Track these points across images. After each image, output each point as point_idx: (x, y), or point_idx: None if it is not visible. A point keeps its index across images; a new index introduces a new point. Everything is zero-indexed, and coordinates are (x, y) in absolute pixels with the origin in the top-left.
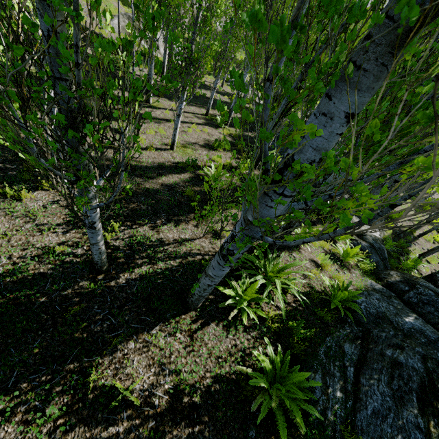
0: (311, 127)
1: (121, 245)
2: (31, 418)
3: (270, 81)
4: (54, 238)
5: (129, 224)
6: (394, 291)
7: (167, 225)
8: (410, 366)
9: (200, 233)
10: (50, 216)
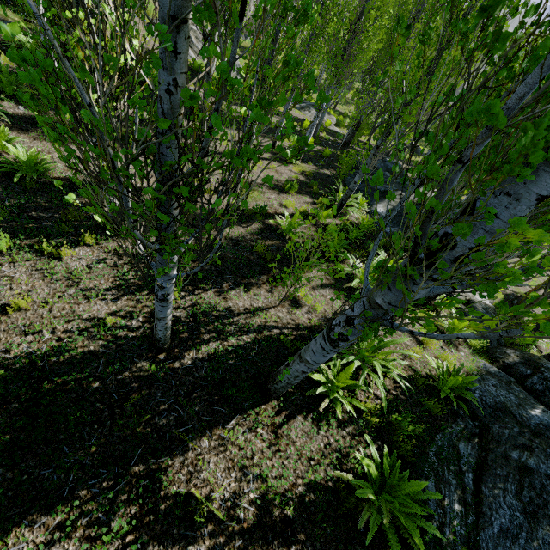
0: (539, 235)
1: (183, 315)
2: (95, 533)
3: (463, 164)
4: (103, 307)
5: (191, 289)
6: (512, 375)
7: (236, 290)
8: (543, 473)
9: (276, 300)
10: (96, 279)
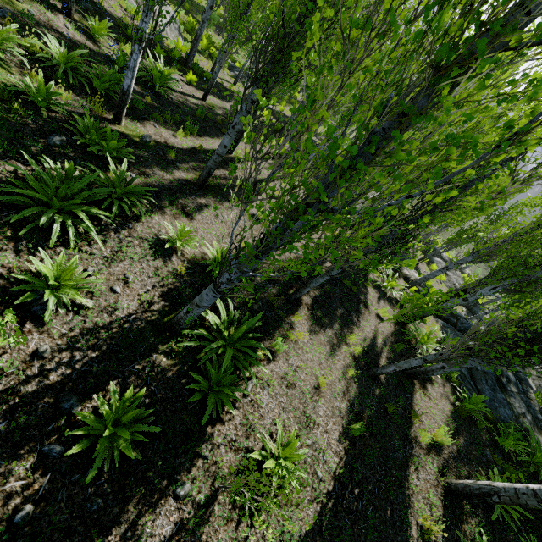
0: None
1: (361, 351)
2: (422, 465)
3: None
4: (339, 364)
5: (350, 331)
6: (450, 324)
7: (361, 321)
8: (489, 372)
9: (375, 320)
10: (321, 346)
